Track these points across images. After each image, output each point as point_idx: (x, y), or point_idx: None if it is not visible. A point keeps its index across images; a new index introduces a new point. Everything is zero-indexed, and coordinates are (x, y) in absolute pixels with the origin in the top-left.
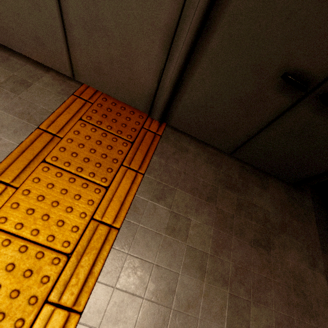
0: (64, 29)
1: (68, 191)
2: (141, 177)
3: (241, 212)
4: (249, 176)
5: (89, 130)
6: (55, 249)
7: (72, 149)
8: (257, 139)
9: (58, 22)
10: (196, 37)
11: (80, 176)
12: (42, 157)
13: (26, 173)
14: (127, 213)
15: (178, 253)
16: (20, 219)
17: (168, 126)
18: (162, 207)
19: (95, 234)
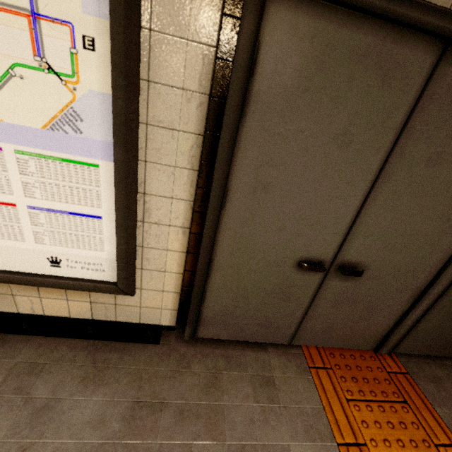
0: (308, 309)
1: None
2: None
3: None
4: None
5: (367, 412)
6: None
7: None
8: None
9: (304, 306)
10: (446, 289)
11: None
12: None
13: None
14: None
15: None
16: None
17: (397, 355)
18: None
19: None
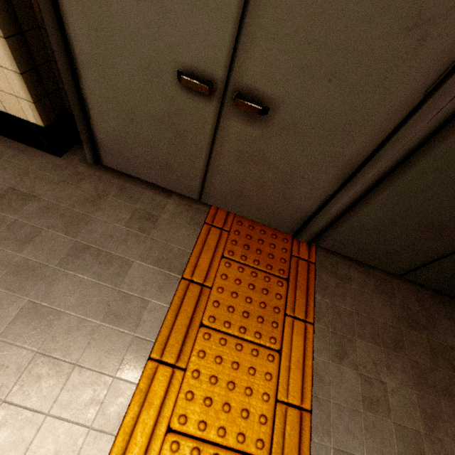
0: (209, 158)
1: (240, 364)
2: (312, 328)
3: (439, 362)
4: (430, 304)
5: (236, 271)
6: (250, 454)
7: (226, 302)
8: (444, 261)
9: (204, 153)
10: (390, 171)
11: (246, 339)
12: (198, 319)
13: (188, 346)
14: (312, 385)
15: (387, 437)
16: (200, 414)
17: (318, 248)
18: (347, 370)
19: (286, 423)
